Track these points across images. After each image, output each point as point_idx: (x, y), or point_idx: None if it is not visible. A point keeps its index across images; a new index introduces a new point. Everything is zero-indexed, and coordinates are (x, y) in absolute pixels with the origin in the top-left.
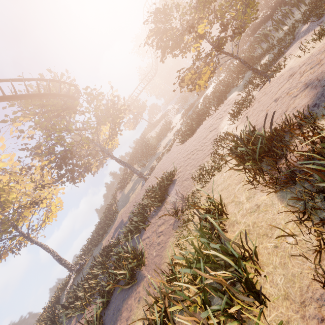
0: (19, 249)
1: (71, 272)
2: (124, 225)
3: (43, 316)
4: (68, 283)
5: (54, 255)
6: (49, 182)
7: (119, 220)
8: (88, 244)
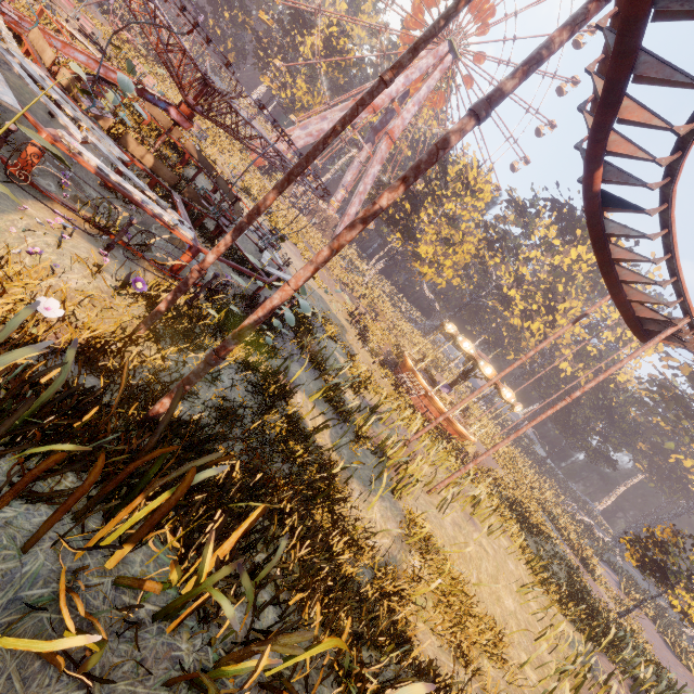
0: None
1: None
2: None
3: None
4: None
5: None
6: None
7: None
8: None
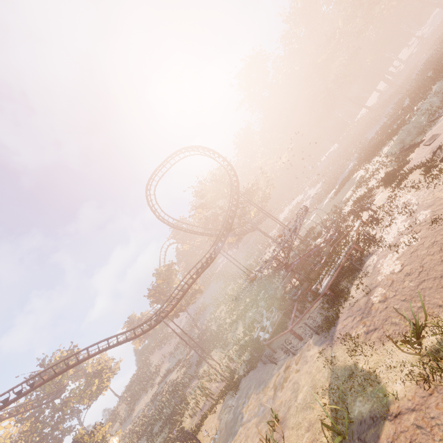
0: None
1: None
2: None
3: None
4: None
5: None
6: None
7: None
8: None
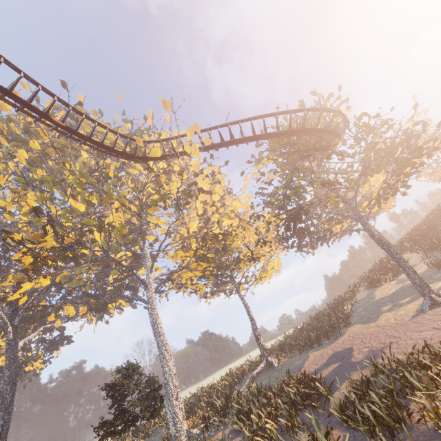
0: (230, 293)
1: (263, 357)
2: (348, 377)
3: (224, 383)
4: (256, 366)
5: (253, 324)
6: (271, 240)
7: (345, 342)
8: (292, 335)
